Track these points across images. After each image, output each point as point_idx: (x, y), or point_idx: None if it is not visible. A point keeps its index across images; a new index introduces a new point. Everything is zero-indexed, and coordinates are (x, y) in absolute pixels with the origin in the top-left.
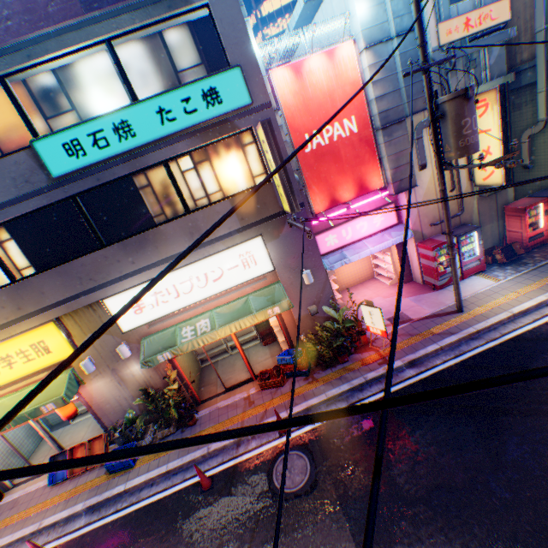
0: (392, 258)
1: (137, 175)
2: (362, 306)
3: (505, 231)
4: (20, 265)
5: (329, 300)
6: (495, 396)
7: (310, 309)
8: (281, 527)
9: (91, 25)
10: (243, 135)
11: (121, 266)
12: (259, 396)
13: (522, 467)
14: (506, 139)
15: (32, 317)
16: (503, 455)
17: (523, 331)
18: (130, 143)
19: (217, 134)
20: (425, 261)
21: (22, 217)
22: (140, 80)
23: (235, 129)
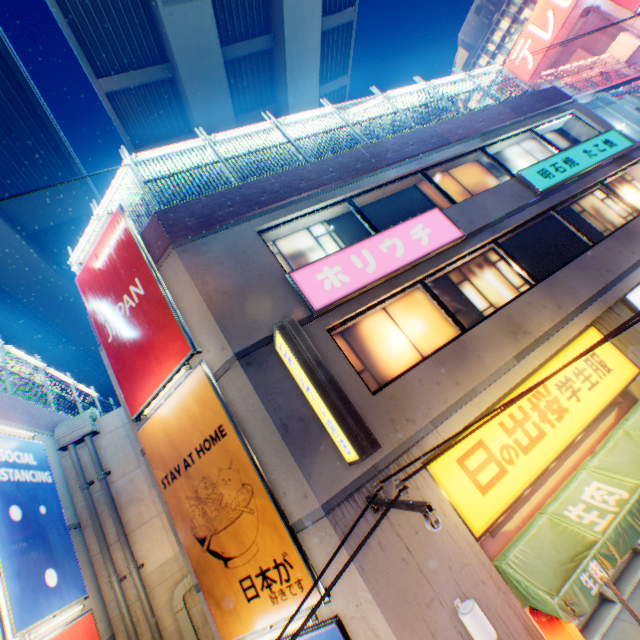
0: None
1: (569, 204)
2: None
3: None
4: (513, 282)
5: None
6: None
7: None
8: None
9: (521, 122)
10: (621, 175)
11: (622, 257)
12: None
13: None
14: None
15: (573, 317)
16: None
17: None
18: (576, 169)
19: (622, 162)
20: None
21: (520, 225)
22: (541, 154)
23: (632, 159)
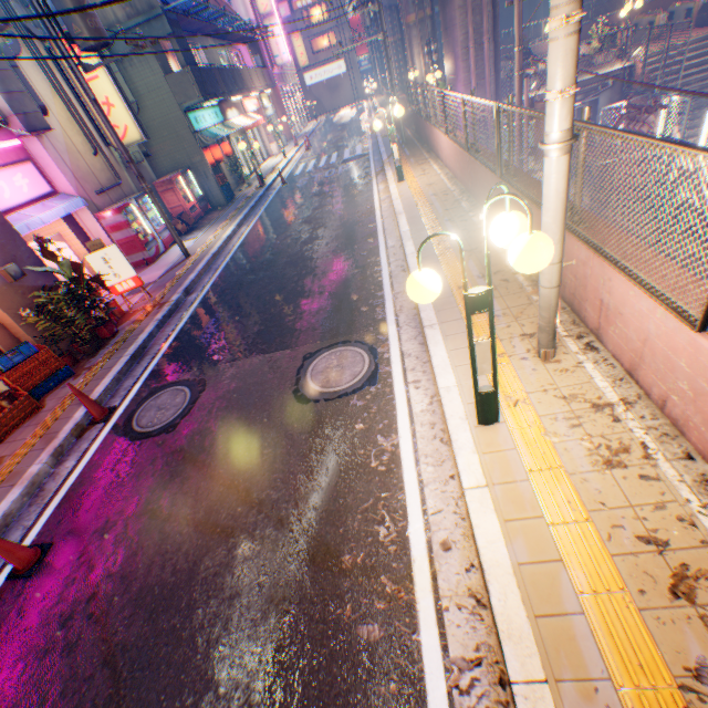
0: (75, 251)
1: None
2: (90, 257)
3: (171, 211)
4: None
5: (31, 257)
6: (262, 262)
7: (8, 269)
8: (209, 420)
9: None
10: None
11: None
12: (5, 448)
13: (306, 263)
14: (120, 89)
15: None
16: (294, 268)
17: (241, 243)
18: None
19: None
20: (122, 234)
21: None
22: None
23: None
